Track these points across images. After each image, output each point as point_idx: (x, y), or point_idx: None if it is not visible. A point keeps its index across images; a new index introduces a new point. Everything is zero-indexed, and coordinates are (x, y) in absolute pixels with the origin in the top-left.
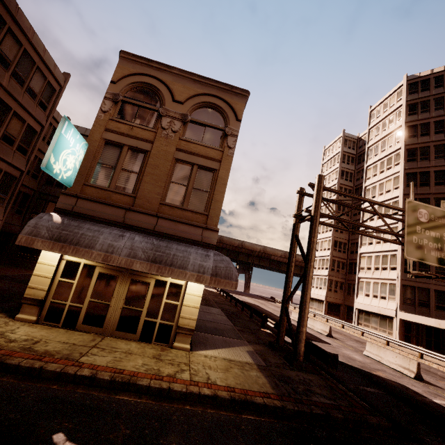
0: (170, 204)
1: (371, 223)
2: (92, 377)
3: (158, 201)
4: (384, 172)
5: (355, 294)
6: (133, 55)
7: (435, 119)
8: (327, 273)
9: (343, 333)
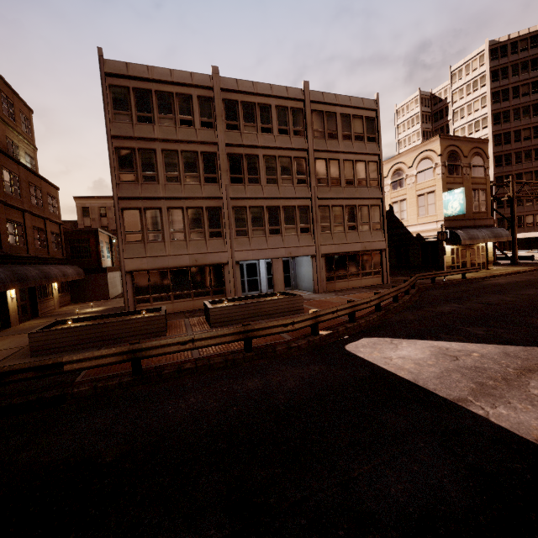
0: (475, 212)
1: None
2: (511, 273)
3: (471, 212)
4: (472, 134)
5: None
6: (445, 135)
7: (513, 85)
8: None
9: None
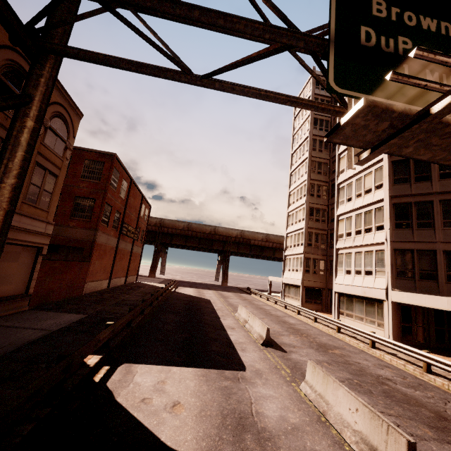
0: None
1: (349, 172)
2: None
3: None
4: None
5: (334, 272)
6: None
7: None
8: (303, 250)
9: (308, 331)
